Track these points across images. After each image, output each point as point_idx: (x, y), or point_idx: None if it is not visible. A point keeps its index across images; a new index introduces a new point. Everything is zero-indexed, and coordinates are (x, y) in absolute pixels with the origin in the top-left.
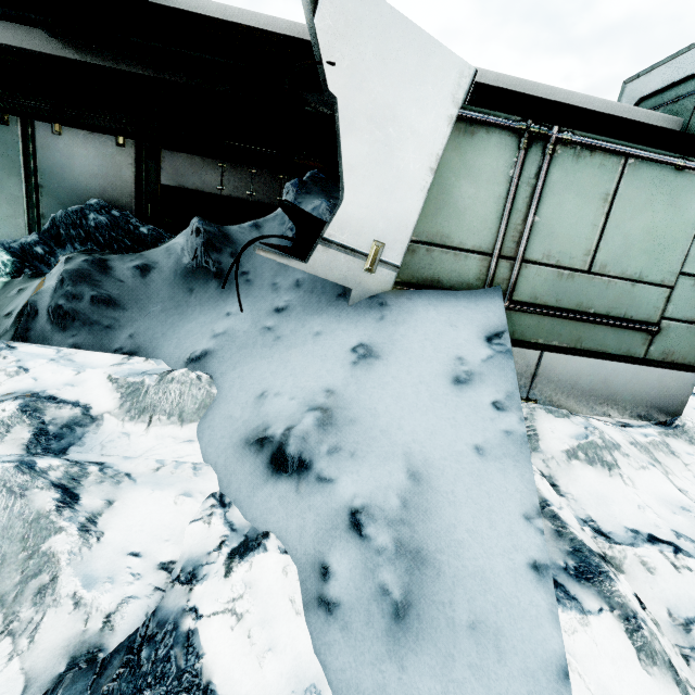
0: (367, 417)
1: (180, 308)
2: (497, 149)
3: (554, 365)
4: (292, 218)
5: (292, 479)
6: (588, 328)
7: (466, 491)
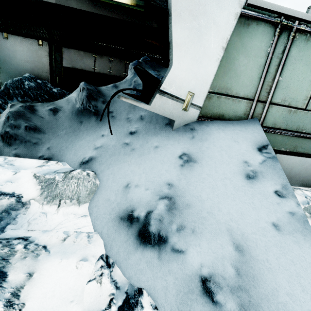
0: (196, 202)
1: (75, 132)
2: (262, 35)
3: (281, 161)
4: (141, 78)
5: (154, 249)
6: (301, 140)
7: (276, 259)
